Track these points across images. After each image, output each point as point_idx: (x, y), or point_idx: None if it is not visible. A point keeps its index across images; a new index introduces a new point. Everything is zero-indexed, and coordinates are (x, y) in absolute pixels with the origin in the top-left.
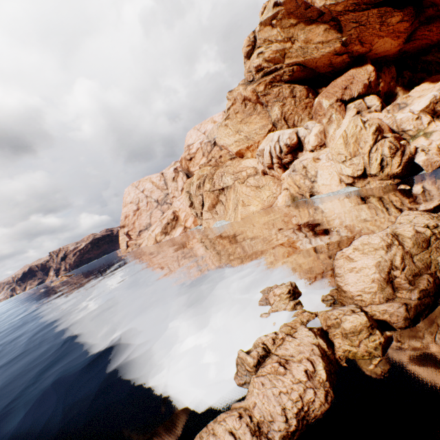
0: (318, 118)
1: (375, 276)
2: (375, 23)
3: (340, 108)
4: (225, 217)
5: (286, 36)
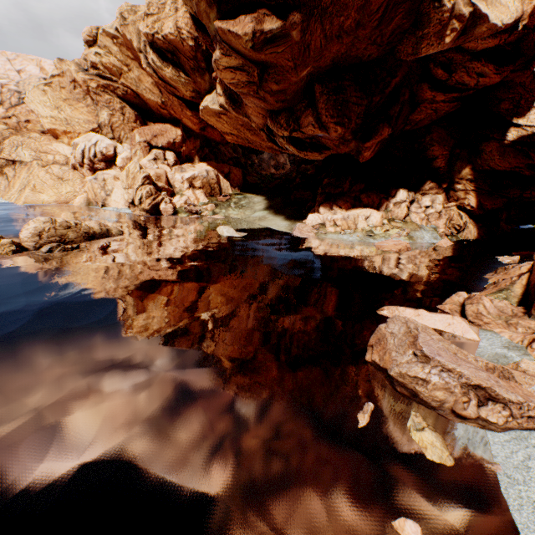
0: (132, 146)
1: (33, 231)
2: (179, 107)
3: (146, 149)
4: (6, 195)
5: (125, 60)
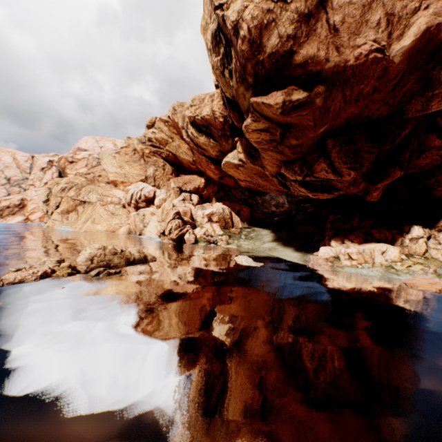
0: (167, 191)
1: (87, 256)
2: (205, 163)
3: (177, 192)
4: (74, 225)
5: (171, 135)
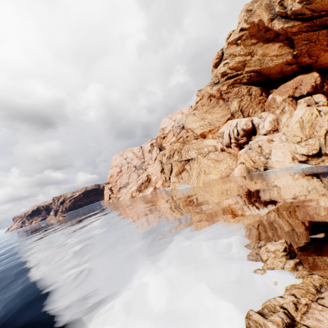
0: (272, 110)
1: None
2: (323, 40)
3: (292, 102)
4: (189, 182)
5: (247, 51)
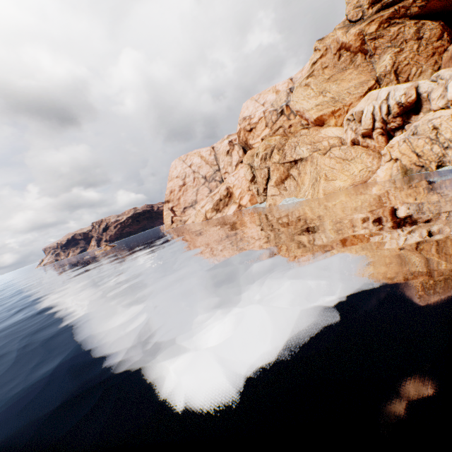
0: None
1: None
2: None
3: None
4: (298, 194)
5: None
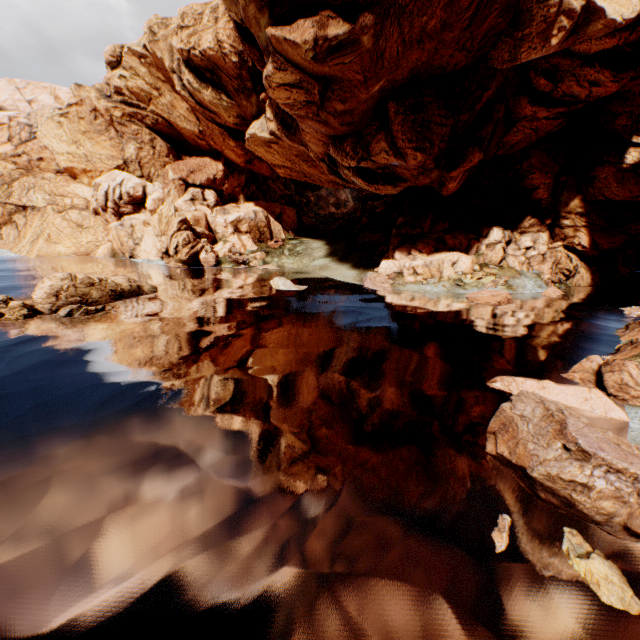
0: (164, 185)
1: (48, 291)
2: (220, 136)
3: (181, 187)
4: (15, 247)
5: (154, 83)
